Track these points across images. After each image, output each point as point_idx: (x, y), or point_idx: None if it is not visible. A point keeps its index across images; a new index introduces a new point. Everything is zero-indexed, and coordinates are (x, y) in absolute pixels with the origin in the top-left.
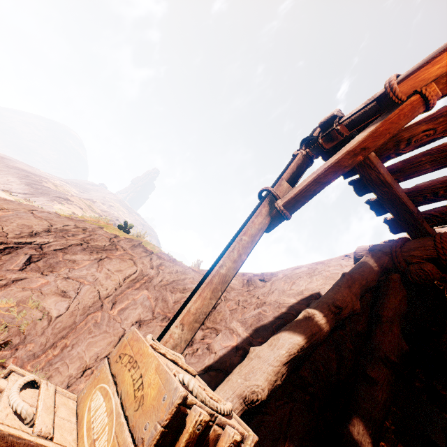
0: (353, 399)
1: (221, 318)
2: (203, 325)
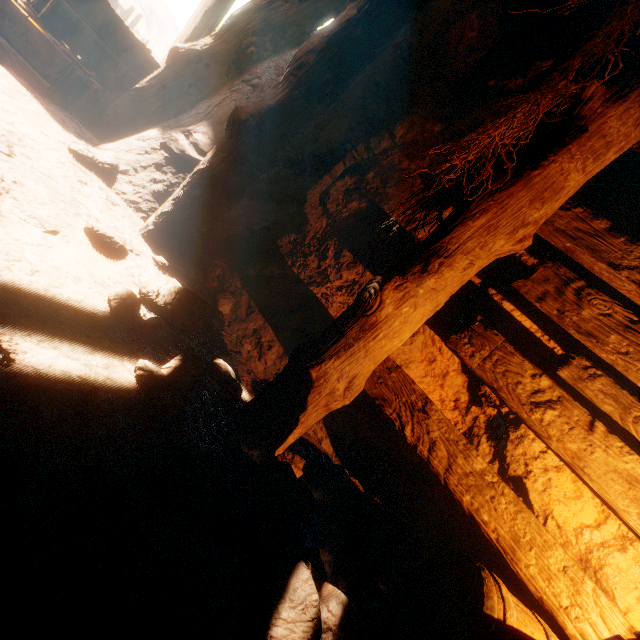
0: None
1: None
2: None
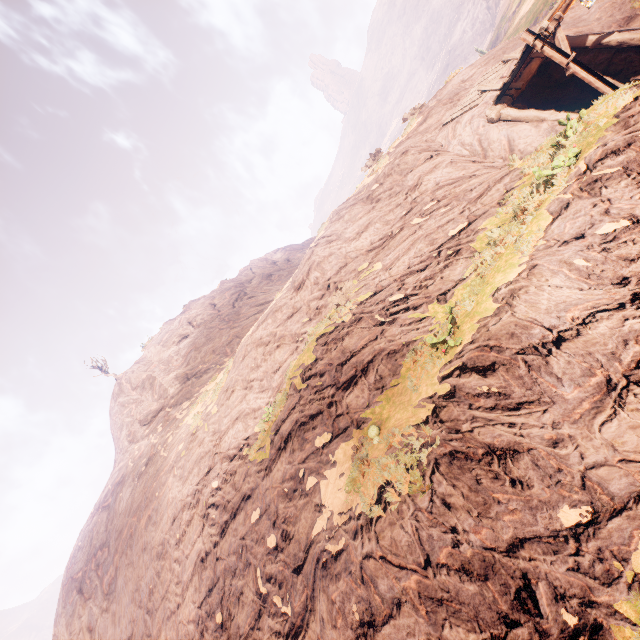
0: None
1: None
2: None
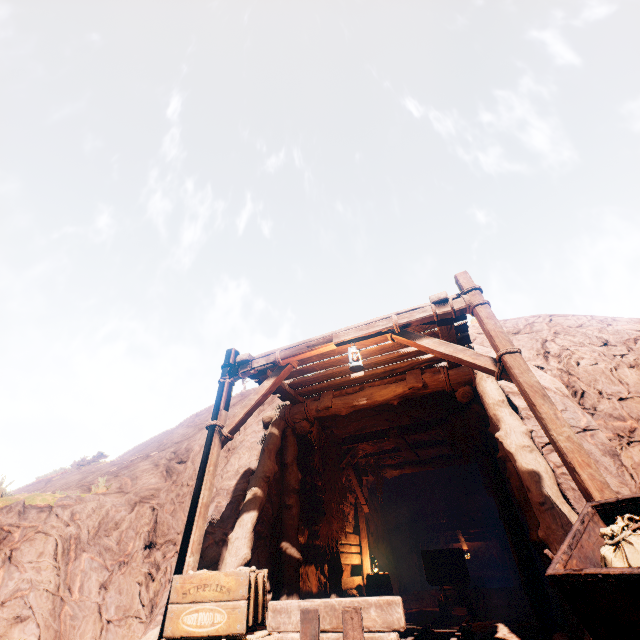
0: (283, 523)
1: (168, 527)
2: (157, 544)
